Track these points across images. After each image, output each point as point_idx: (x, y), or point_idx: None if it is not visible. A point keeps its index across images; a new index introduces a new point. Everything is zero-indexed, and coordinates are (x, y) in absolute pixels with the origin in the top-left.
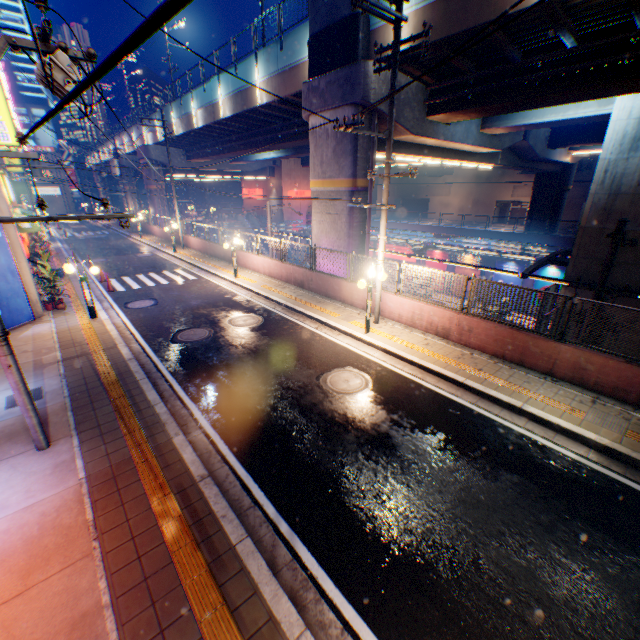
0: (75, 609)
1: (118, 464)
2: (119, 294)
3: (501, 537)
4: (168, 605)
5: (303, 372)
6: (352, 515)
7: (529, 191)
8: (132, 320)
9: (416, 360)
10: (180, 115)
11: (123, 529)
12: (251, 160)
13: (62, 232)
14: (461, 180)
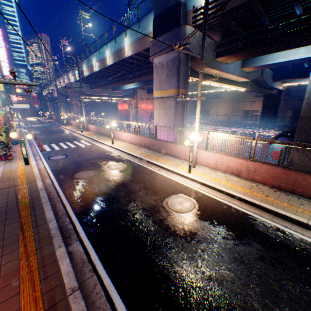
0: None
1: (5, 276)
2: (47, 152)
3: None
4: None
5: (152, 197)
6: None
7: (259, 105)
8: (50, 166)
9: (224, 189)
10: (87, 66)
11: None
12: (122, 89)
13: (26, 124)
14: (225, 100)
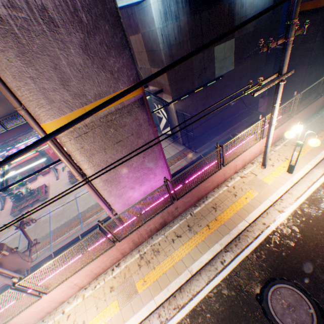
0: None
1: None
2: None
3: None
4: None
5: None
6: None
7: None
8: None
9: None
10: None
11: None
12: None
13: None
14: None
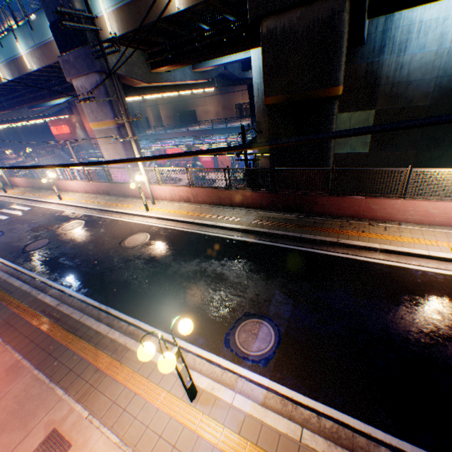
0: (7, 366)
1: (8, 317)
2: None
3: (195, 275)
4: (51, 347)
5: (112, 243)
6: (135, 291)
7: None
8: None
9: (173, 218)
10: None
11: (21, 336)
12: (47, 106)
13: None
14: (211, 94)
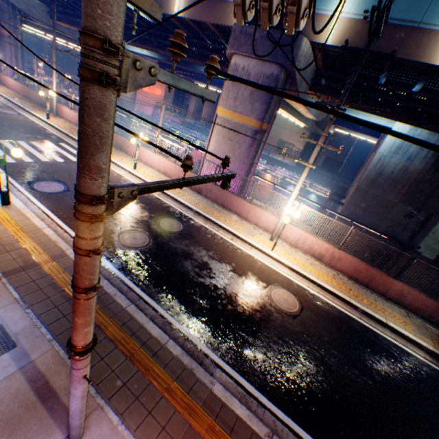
0: None
1: None
2: (11, 166)
3: (438, 435)
4: None
5: (252, 290)
6: None
7: (298, 139)
8: (53, 210)
9: (316, 280)
10: None
11: None
12: None
13: None
14: None
